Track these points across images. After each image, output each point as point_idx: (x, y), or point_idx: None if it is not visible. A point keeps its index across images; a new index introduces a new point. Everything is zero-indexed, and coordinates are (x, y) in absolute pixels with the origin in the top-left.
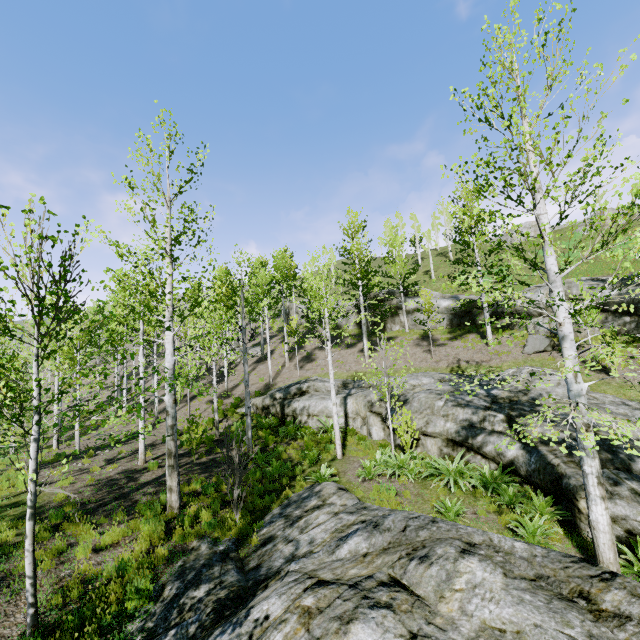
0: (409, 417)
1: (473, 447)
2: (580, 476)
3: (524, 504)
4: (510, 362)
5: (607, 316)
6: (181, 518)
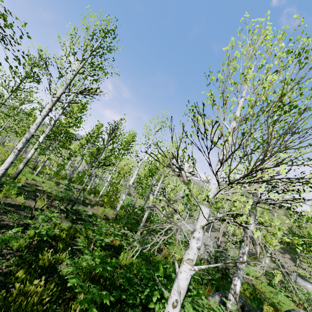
0: None
1: None
2: None
3: None
4: None
5: None
6: None
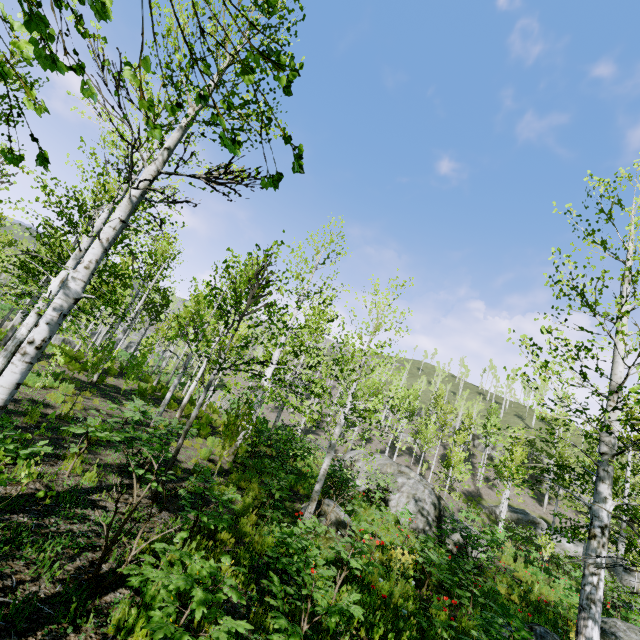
0: None
1: None
2: None
3: None
4: None
5: None
6: None
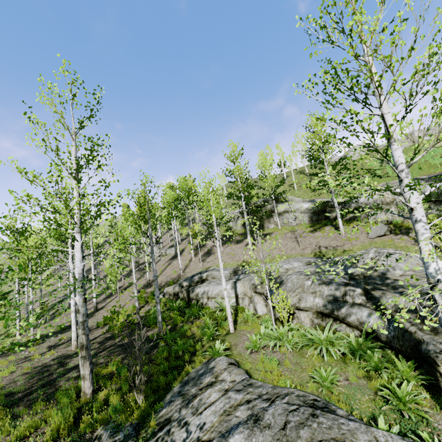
0: (284, 296)
1: (338, 318)
2: (437, 342)
3: (389, 369)
4: (359, 245)
5: (430, 205)
6: (91, 404)
